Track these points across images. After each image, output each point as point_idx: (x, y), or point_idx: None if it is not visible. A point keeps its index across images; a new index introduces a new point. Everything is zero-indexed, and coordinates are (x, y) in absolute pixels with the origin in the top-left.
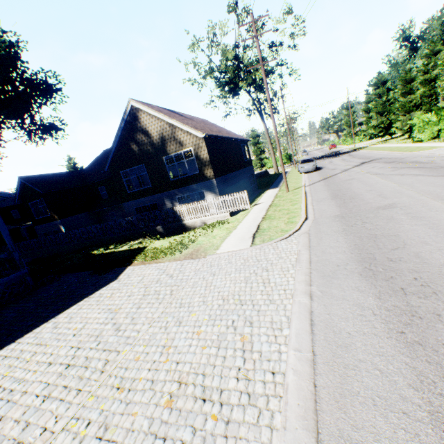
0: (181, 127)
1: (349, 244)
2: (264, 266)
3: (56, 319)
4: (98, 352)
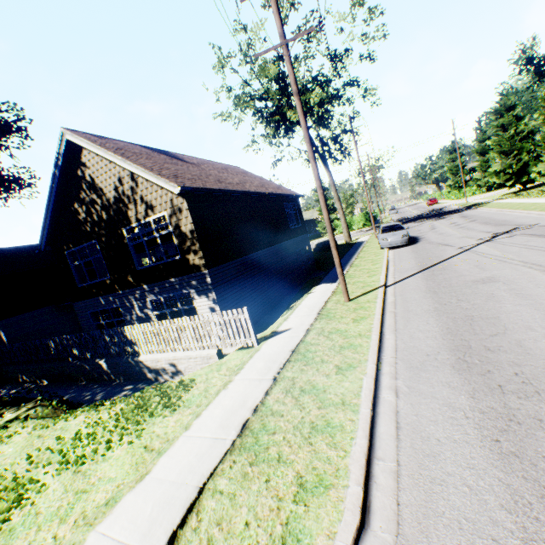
0: (142, 174)
1: None
2: None
3: None
4: None
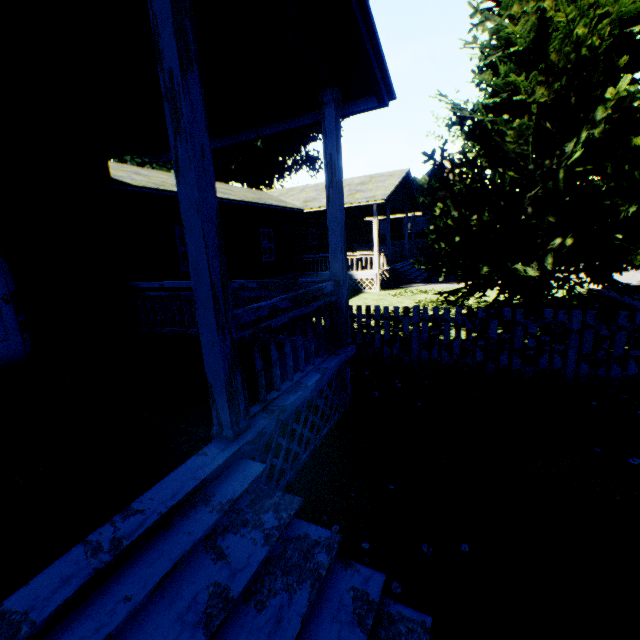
0: None
1: None
2: None
3: None
4: None
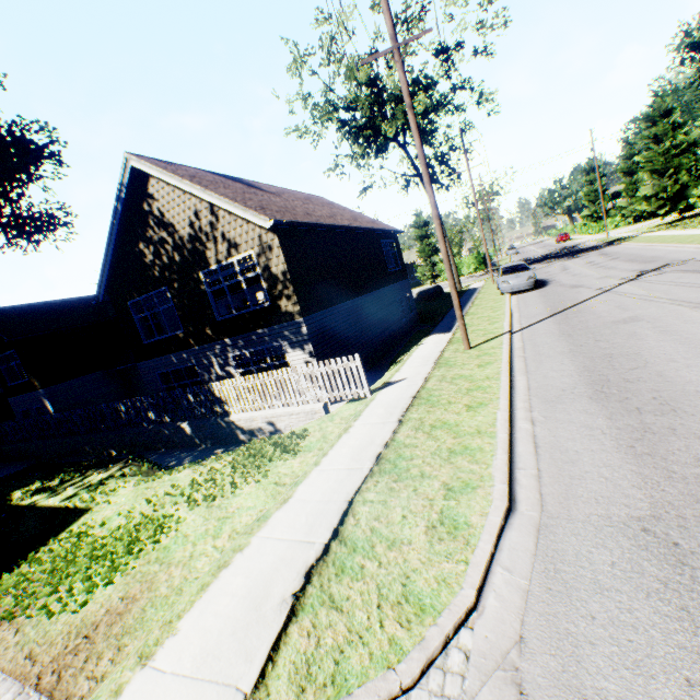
0: (226, 207)
1: None
2: None
3: None
4: None
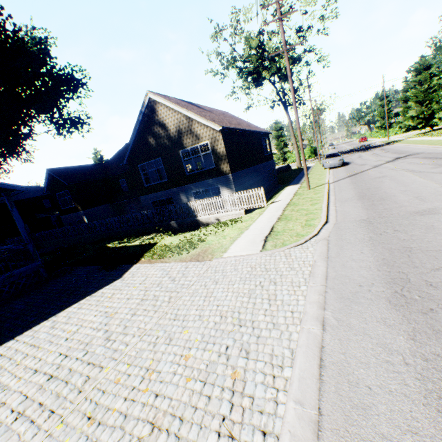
0: (198, 119)
1: (376, 258)
2: (272, 278)
3: (56, 317)
4: (82, 365)
